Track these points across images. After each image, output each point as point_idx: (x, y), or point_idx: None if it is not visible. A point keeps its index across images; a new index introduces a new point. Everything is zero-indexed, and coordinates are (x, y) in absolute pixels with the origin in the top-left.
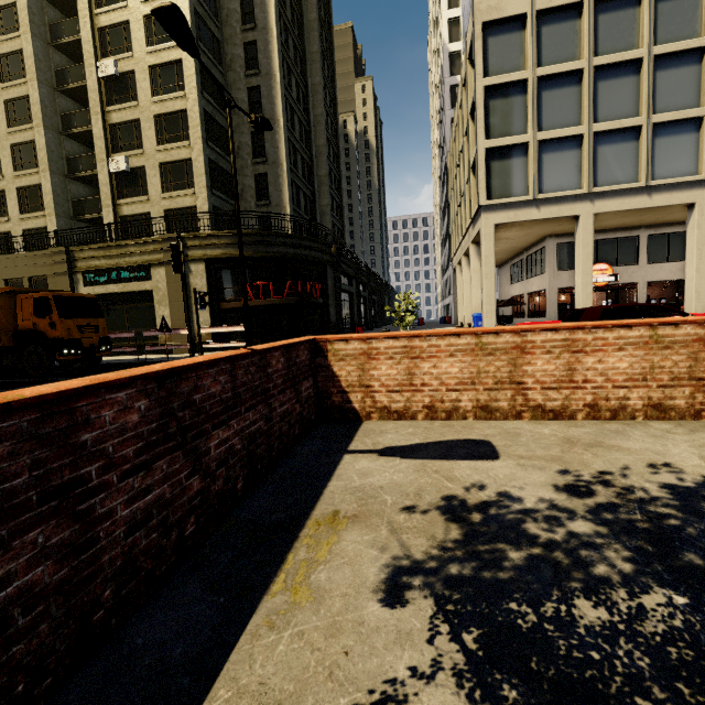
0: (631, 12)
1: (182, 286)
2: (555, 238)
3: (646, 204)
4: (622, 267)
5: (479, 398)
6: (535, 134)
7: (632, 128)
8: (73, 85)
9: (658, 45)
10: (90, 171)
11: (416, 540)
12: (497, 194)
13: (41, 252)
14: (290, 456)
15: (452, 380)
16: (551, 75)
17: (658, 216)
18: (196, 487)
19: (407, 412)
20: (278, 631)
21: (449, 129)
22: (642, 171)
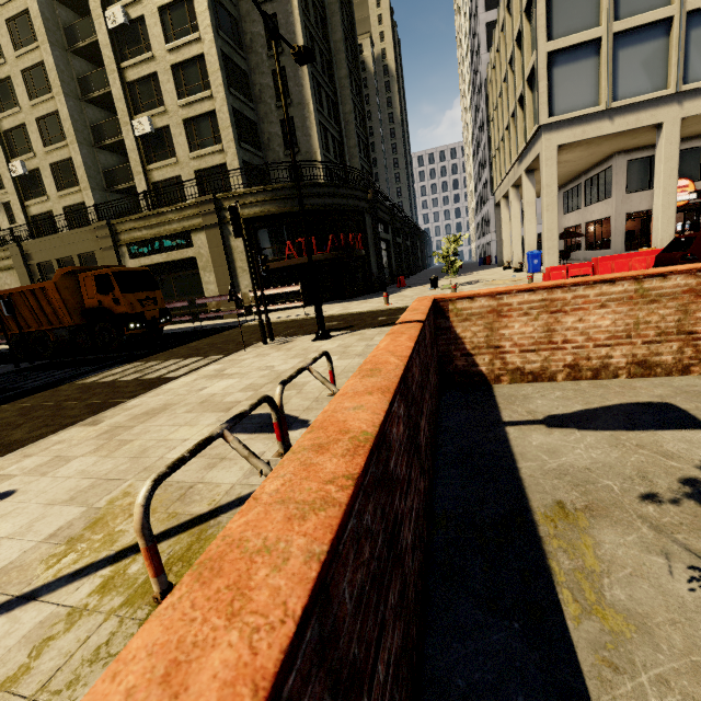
0: None
1: (224, 250)
2: (625, 154)
3: None
4: None
5: (636, 352)
6: (611, 26)
7: None
8: (84, 43)
9: None
10: (116, 137)
11: (700, 542)
12: (561, 108)
13: (85, 229)
14: (442, 431)
15: (601, 334)
16: None
17: None
18: (422, 488)
19: (543, 373)
20: (628, 675)
21: (484, 37)
22: None
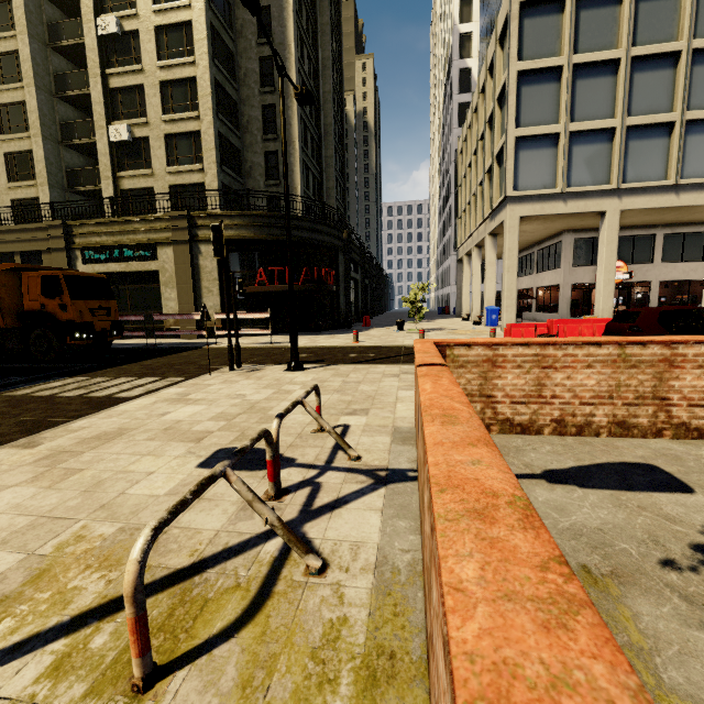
0: (673, 2)
1: (191, 268)
2: (573, 233)
3: (673, 203)
4: (637, 265)
5: (616, 413)
6: (567, 125)
7: (665, 124)
8: (67, 42)
9: (697, 39)
10: (87, 139)
11: None
12: (524, 185)
13: (35, 225)
14: None
15: (587, 393)
16: (587, 63)
17: (679, 215)
18: None
19: (532, 425)
20: None
21: (456, 114)
22: (672, 169)
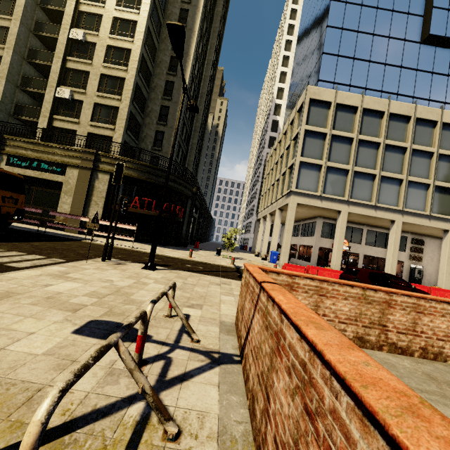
0: (378, 120)
1: (88, 186)
2: (322, 218)
3: (373, 214)
4: (353, 243)
5: (358, 331)
6: (326, 162)
7: (372, 174)
8: (46, 34)
9: (388, 139)
10: (39, 90)
11: None
12: (301, 187)
13: None
14: None
15: (343, 315)
16: (338, 135)
17: (375, 221)
18: None
19: None
20: None
21: (268, 141)
22: (374, 197)
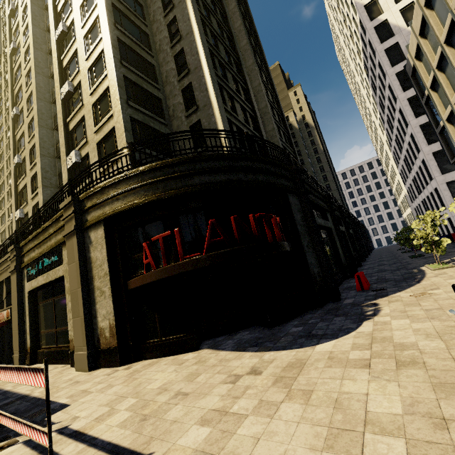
0: None
1: (79, 266)
2: None
3: None
4: None
5: None
6: None
7: None
8: None
9: None
10: None
11: None
12: None
13: (9, 254)
14: None
15: None
16: None
17: None
18: None
19: None
20: None
21: (385, 59)
22: None
